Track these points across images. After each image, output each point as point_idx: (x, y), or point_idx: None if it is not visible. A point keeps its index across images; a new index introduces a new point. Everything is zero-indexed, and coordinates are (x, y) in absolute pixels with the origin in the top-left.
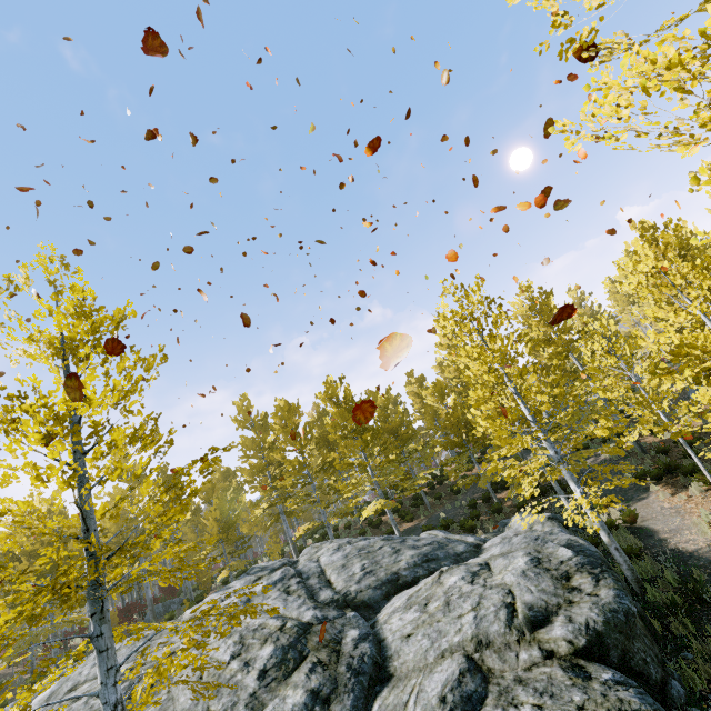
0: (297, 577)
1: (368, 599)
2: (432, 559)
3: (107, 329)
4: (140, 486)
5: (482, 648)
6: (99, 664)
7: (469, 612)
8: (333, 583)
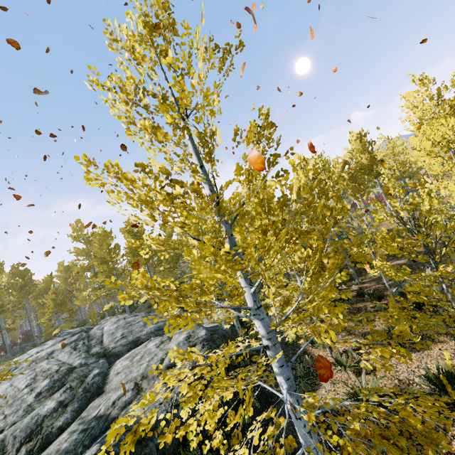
0: (85, 339)
1: (118, 351)
2: (162, 329)
3: None
4: None
5: (144, 379)
6: None
7: (146, 362)
8: (104, 343)
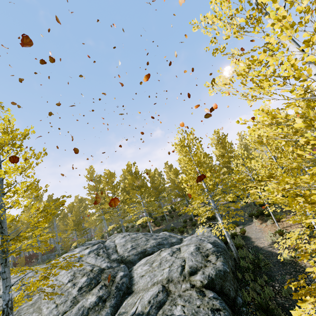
0: (103, 248)
1: (131, 259)
2: (161, 244)
3: (19, 138)
4: (39, 203)
5: (169, 282)
6: (2, 284)
7: (167, 268)
8: (118, 252)
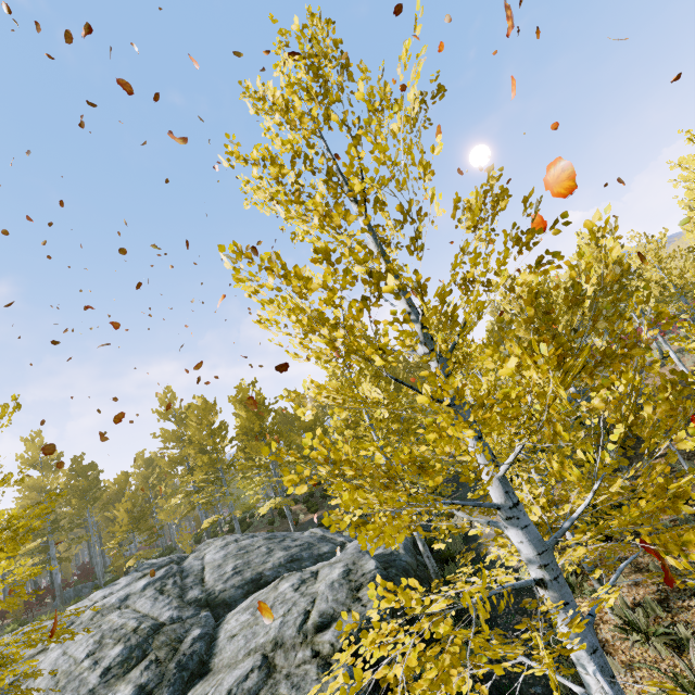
0: (176, 575)
1: (228, 597)
2: (297, 559)
3: None
4: (54, 474)
5: (277, 648)
6: None
7: (279, 617)
8: (206, 582)
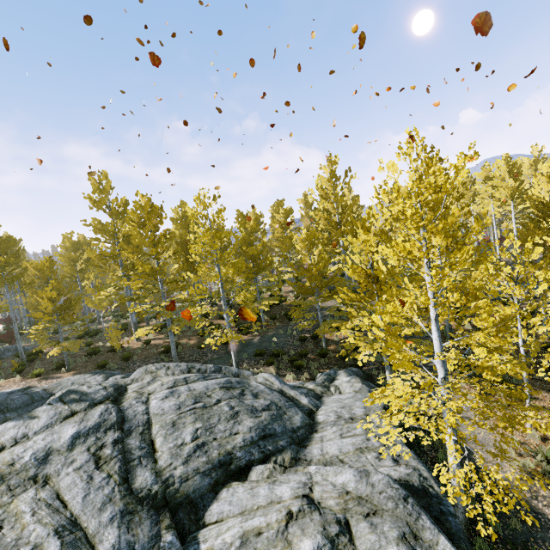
0: (116, 429)
1: (193, 492)
2: (270, 435)
3: None
4: None
5: None
6: None
7: None
8: (157, 451)
